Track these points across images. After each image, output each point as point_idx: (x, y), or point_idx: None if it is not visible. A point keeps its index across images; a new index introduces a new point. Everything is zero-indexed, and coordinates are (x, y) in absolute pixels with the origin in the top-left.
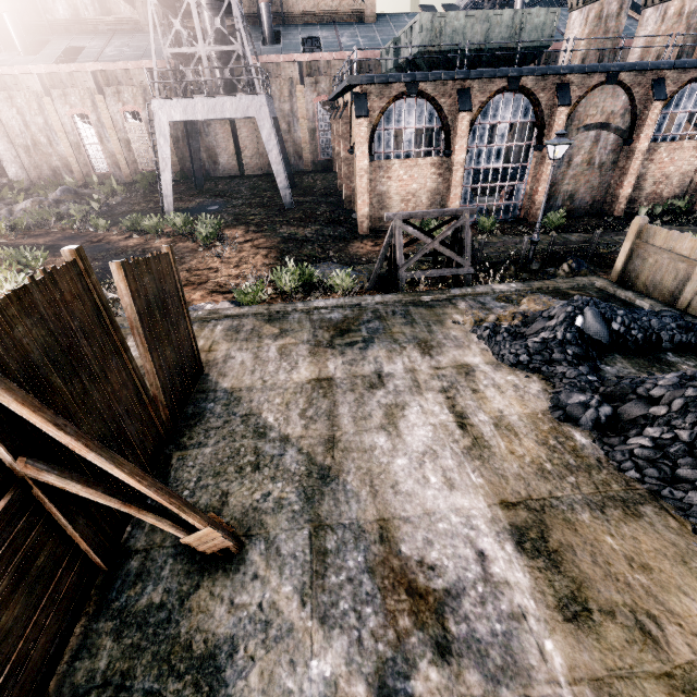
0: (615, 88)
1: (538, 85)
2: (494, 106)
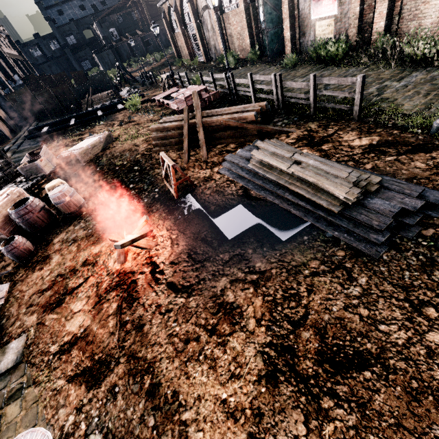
0: None
1: None
2: (185, 4)
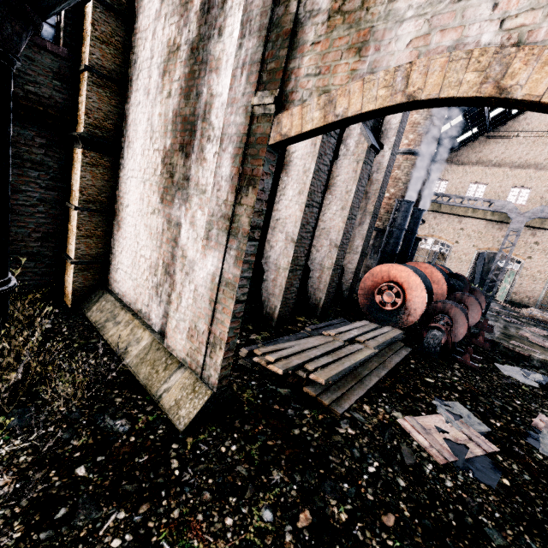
0: None
1: None
2: None
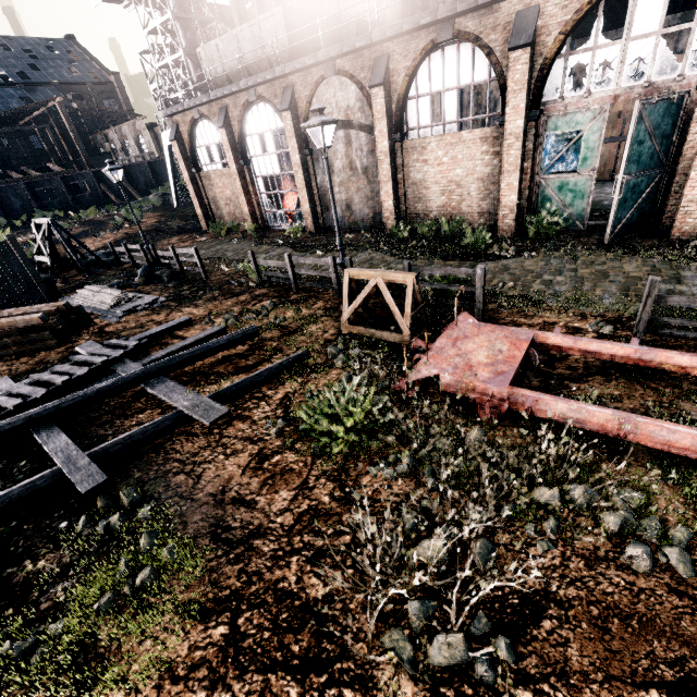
0: (341, 79)
1: (271, 92)
2: (256, 117)
